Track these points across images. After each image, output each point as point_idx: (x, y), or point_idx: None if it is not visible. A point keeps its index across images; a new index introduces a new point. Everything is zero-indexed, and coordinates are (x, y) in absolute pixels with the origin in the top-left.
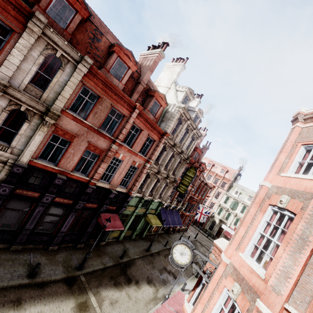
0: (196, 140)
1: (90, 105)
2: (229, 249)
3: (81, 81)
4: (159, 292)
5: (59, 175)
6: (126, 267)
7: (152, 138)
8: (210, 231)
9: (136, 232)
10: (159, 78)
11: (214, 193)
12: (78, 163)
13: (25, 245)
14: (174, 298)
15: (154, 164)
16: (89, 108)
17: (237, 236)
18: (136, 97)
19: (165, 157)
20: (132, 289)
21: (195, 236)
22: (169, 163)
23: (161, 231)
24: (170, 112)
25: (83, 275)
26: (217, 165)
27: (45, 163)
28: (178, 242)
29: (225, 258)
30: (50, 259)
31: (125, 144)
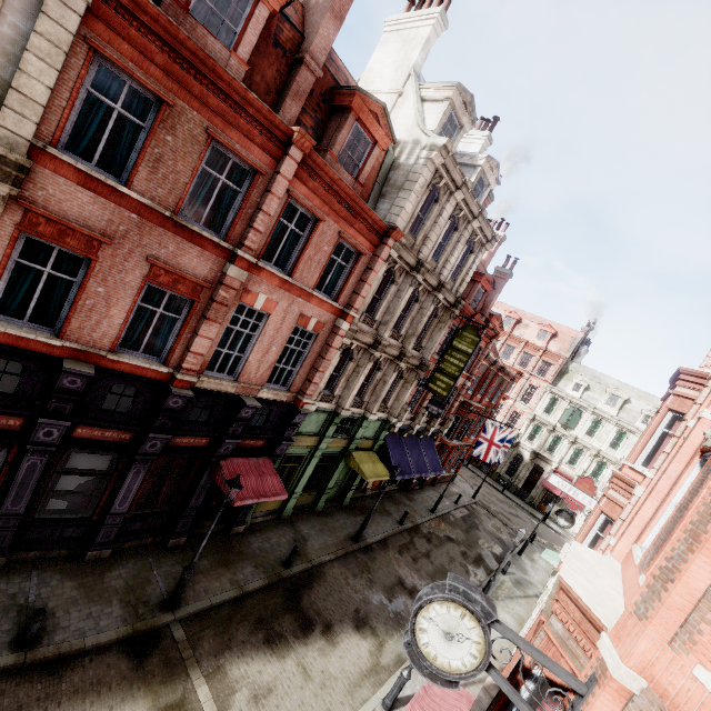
0: (480, 252)
1: (136, 136)
2: (639, 639)
3: (84, 38)
4: (385, 651)
5: (72, 365)
6: (300, 589)
7: (353, 246)
8: (508, 478)
9: (327, 495)
10: (370, 70)
11: (520, 391)
12: (130, 326)
13: (16, 554)
14: (424, 697)
15: (364, 322)
16: (134, 146)
17: (680, 591)
18: (295, 113)
19: (392, 302)
20: (315, 650)
21: (473, 492)
22: (405, 318)
23: (391, 485)
24: (404, 167)
25: (180, 621)
26: (529, 319)
27: (19, 328)
28: (436, 596)
29: (622, 673)
30: (87, 586)
31: (272, 265)
